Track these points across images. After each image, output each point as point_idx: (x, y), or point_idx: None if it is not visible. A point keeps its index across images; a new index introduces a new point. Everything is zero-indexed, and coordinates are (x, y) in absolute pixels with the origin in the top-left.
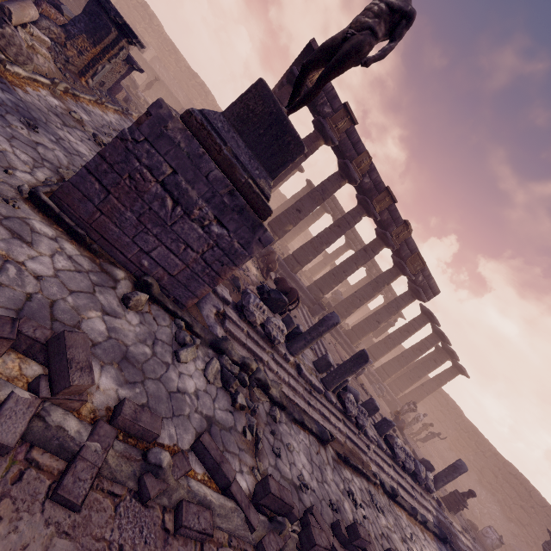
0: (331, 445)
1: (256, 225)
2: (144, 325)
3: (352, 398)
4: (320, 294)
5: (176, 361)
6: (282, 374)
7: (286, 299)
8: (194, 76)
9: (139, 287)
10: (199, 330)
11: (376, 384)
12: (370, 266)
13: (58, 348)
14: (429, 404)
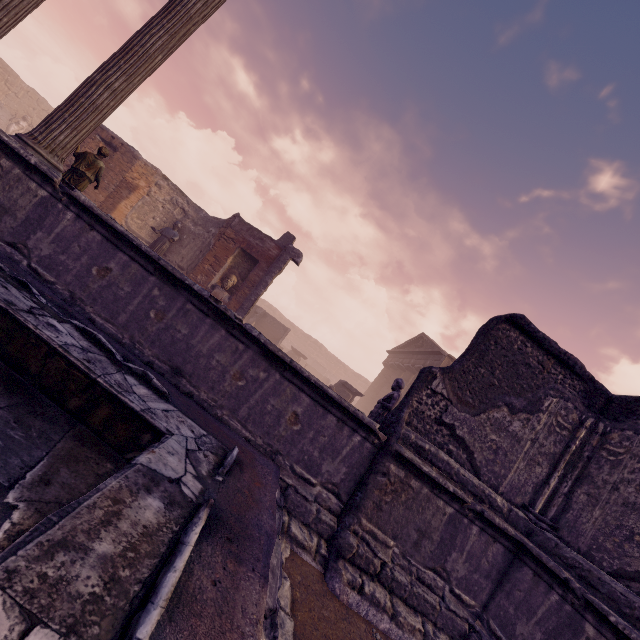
0: None
1: None
2: None
3: None
4: None
5: None
6: None
7: None
8: (308, 338)
9: None
10: None
11: None
12: None
13: None
14: None
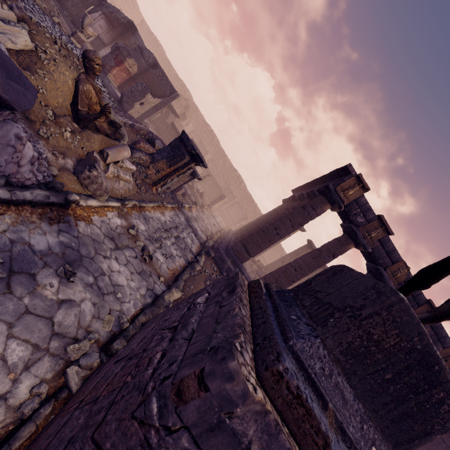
0: None
1: None
2: None
3: None
4: None
5: None
6: None
7: None
8: (234, 170)
9: None
10: None
11: None
12: None
13: None
14: None
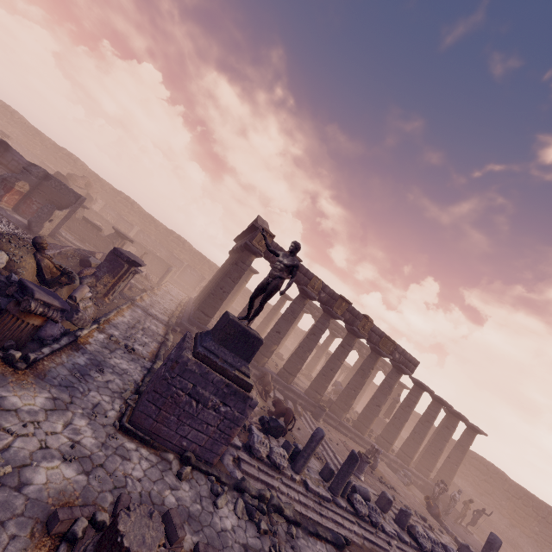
0: (349, 549)
1: (246, 398)
2: (192, 489)
3: (359, 497)
4: (318, 395)
5: (216, 508)
6: (293, 494)
7: (283, 423)
8: (171, 233)
9: (183, 462)
10: (224, 478)
11: (400, 471)
12: (359, 347)
13: (168, 519)
14: (470, 475)
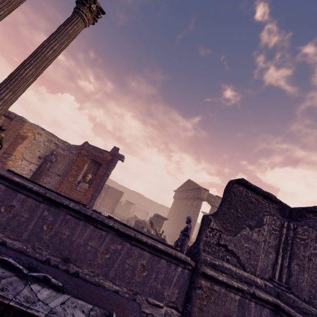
0: None
1: None
2: None
3: None
4: None
5: None
6: None
7: None
8: (133, 192)
9: None
10: None
11: None
12: None
13: None
14: None
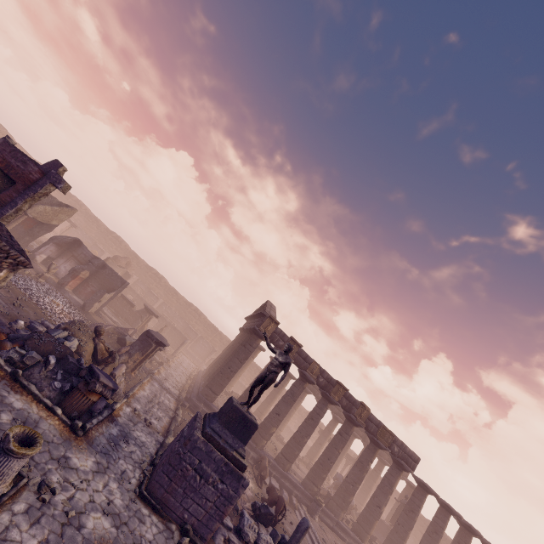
0: None
1: (240, 477)
2: None
3: None
4: (314, 487)
5: None
6: None
7: (273, 511)
8: (190, 306)
9: (183, 533)
10: None
11: None
12: (363, 436)
13: None
14: None
